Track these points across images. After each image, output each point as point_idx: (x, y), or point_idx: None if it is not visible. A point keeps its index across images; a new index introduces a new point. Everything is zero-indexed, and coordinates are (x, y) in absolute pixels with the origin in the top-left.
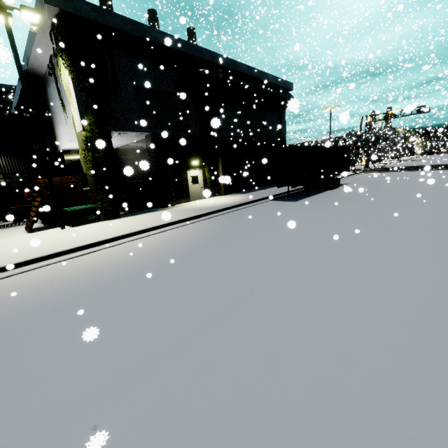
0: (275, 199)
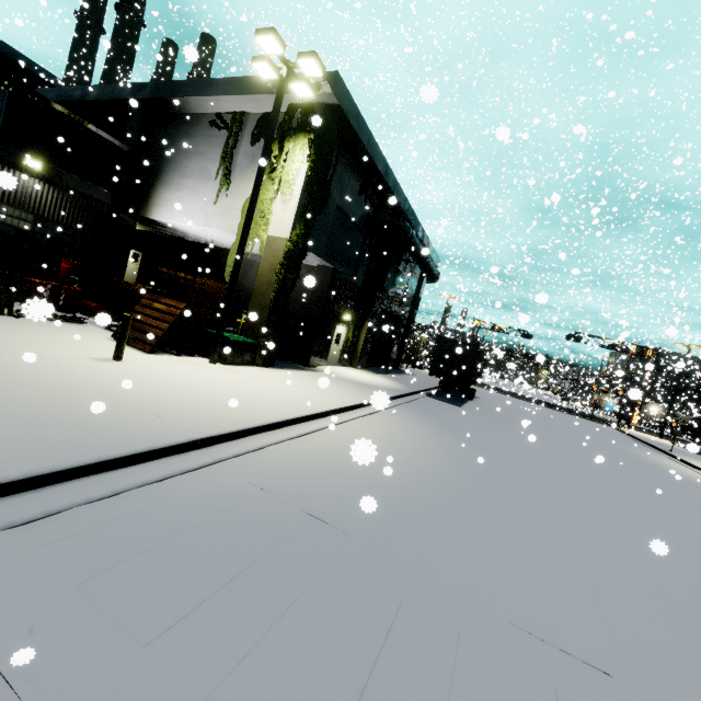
0: (430, 396)
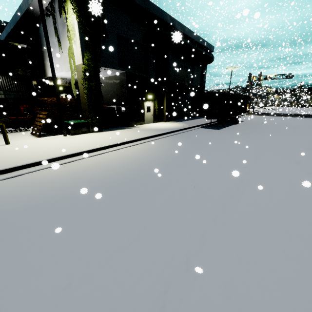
0: (203, 127)
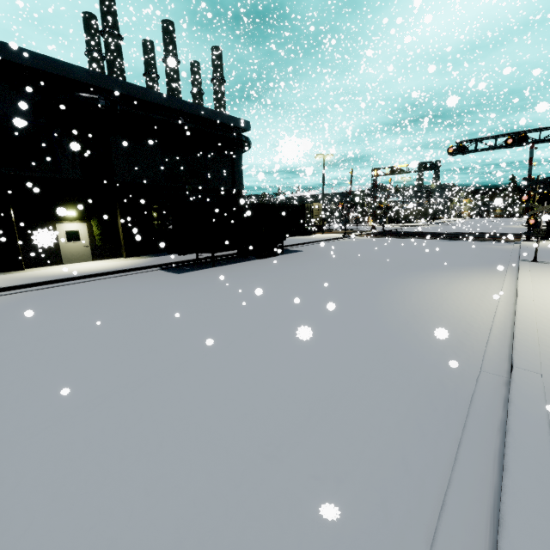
0: (169, 268)
